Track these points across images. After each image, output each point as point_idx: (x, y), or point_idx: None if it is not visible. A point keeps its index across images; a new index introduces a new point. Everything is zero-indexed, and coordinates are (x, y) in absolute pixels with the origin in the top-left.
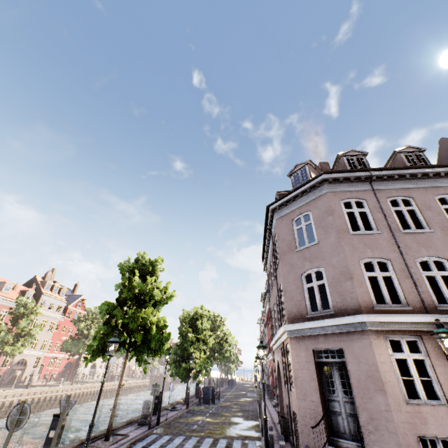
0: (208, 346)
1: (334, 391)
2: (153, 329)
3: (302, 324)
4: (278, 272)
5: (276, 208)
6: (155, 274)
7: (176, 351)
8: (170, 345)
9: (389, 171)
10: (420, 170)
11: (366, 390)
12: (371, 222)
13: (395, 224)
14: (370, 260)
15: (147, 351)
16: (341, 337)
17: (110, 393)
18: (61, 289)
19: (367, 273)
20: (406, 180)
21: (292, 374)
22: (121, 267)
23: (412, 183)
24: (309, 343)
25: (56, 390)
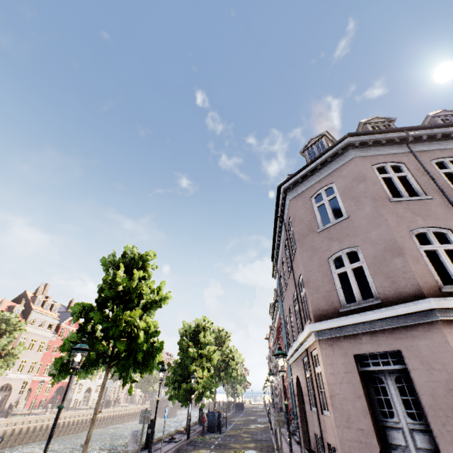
0: (212, 362)
1: (392, 414)
2: (140, 336)
3: (335, 320)
4: (295, 263)
5: (289, 188)
6: (145, 271)
7: (176, 370)
8: (168, 362)
9: (429, 130)
10: None
11: (449, 412)
12: (415, 187)
13: (448, 187)
14: (423, 230)
15: (133, 365)
16: (397, 334)
17: (105, 421)
18: (54, 305)
19: (422, 246)
20: (451, 140)
21: (326, 391)
22: (104, 262)
23: None
24: (348, 346)
25: (41, 419)
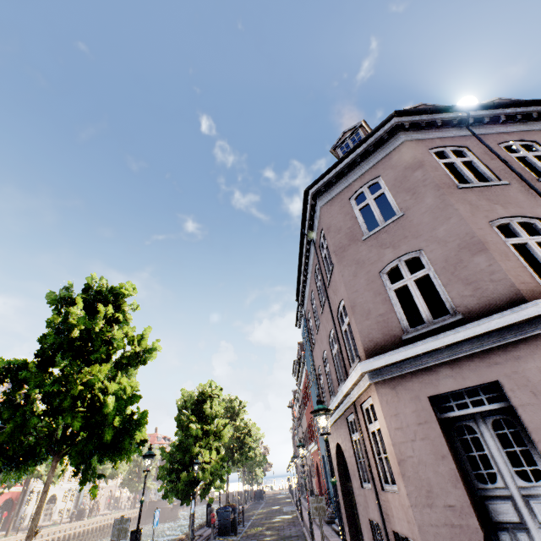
0: (222, 441)
1: (492, 477)
2: (107, 403)
3: (398, 352)
4: (331, 289)
5: (319, 192)
6: (119, 311)
7: (173, 456)
8: (162, 447)
9: (491, 110)
10: (534, 108)
11: None
12: (486, 172)
13: (524, 172)
14: (506, 221)
15: (99, 451)
16: (491, 359)
17: (76, 540)
18: None
19: (508, 240)
20: (517, 123)
21: (391, 455)
22: (53, 299)
23: (528, 125)
24: (419, 385)
25: None
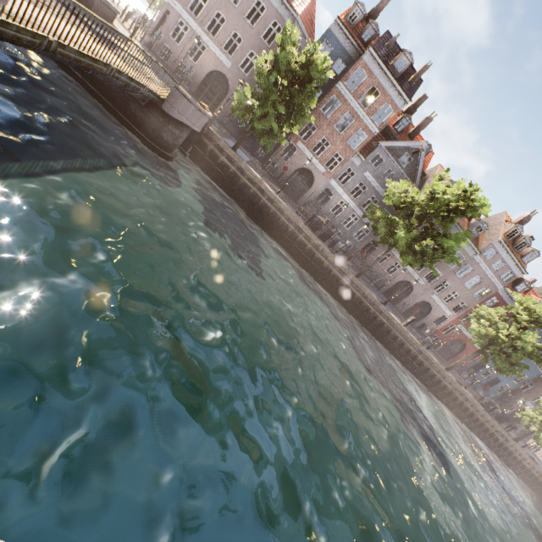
0: None
1: None
2: None
3: None
4: None
5: None
6: None
7: None
8: None
9: None
10: None
11: None
12: None
13: None
14: None
15: None
16: None
17: None
18: None
19: None
20: None
21: None
22: None
23: None
24: None
25: None
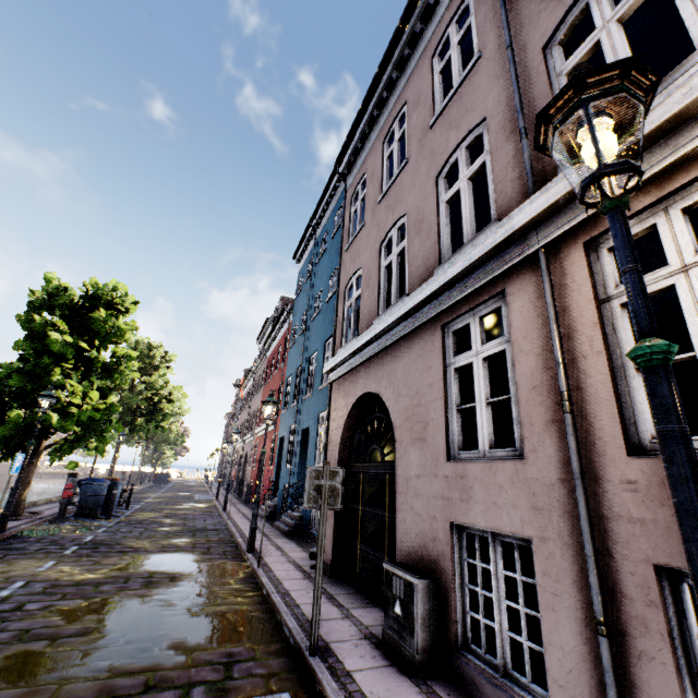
0: (117, 382)
1: None
2: None
3: None
4: None
5: None
6: None
7: (1, 382)
8: None
9: None
10: None
11: None
12: None
13: None
14: None
15: None
16: None
17: None
18: None
19: None
20: None
21: None
22: None
23: None
24: None
25: None
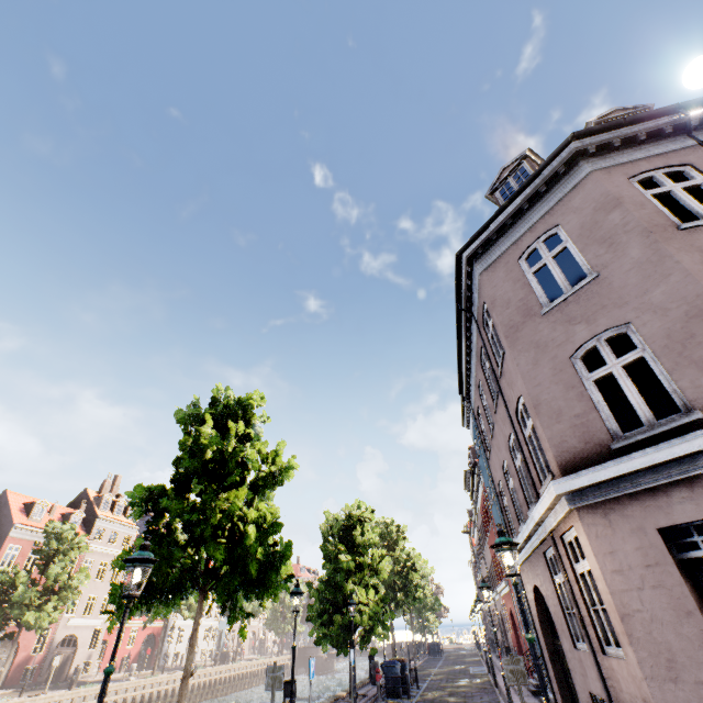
0: (380, 577)
1: None
2: (249, 533)
3: (606, 466)
4: (505, 381)
5: (475, 254)
6: (249, 426)
7: (322, 593)
8: (309, 582)
9: None
10: None
11: None
12: None
13: None
14: None
15: (244, 587)
16: None
17: (223, 687)
18: (129, 507)
19: None
20: None
21: (609, 608)
22: (181, 417)
23: None
24: (642, 513)
25: (123, 688)
